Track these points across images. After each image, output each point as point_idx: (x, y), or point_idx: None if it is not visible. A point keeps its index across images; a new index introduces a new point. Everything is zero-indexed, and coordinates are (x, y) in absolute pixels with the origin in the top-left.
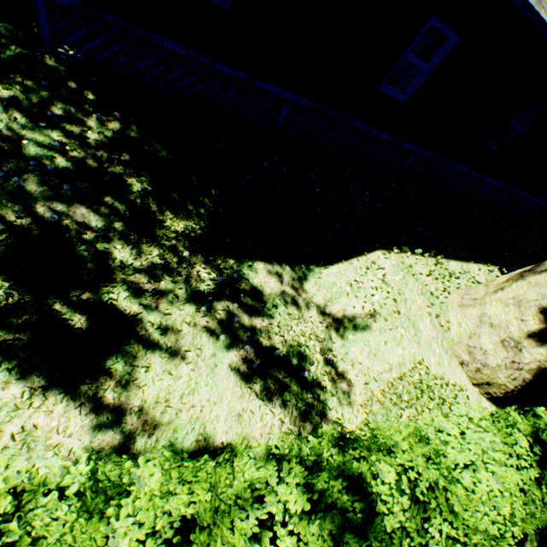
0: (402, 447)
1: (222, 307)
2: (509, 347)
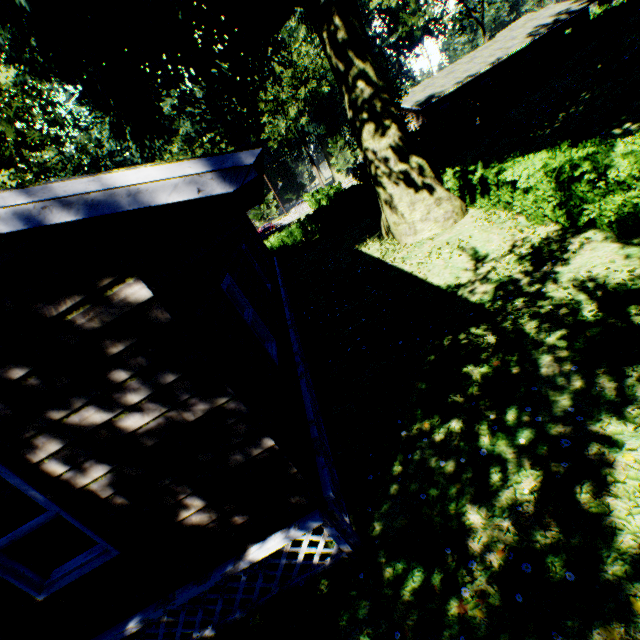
0: (557, 162)
1: (530, 289)
2: (440, 202)
